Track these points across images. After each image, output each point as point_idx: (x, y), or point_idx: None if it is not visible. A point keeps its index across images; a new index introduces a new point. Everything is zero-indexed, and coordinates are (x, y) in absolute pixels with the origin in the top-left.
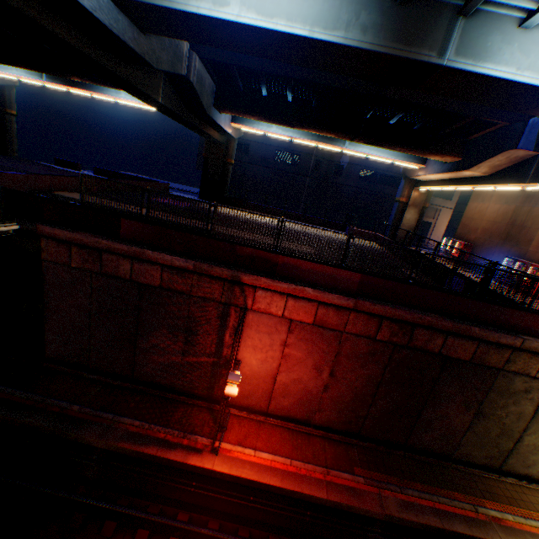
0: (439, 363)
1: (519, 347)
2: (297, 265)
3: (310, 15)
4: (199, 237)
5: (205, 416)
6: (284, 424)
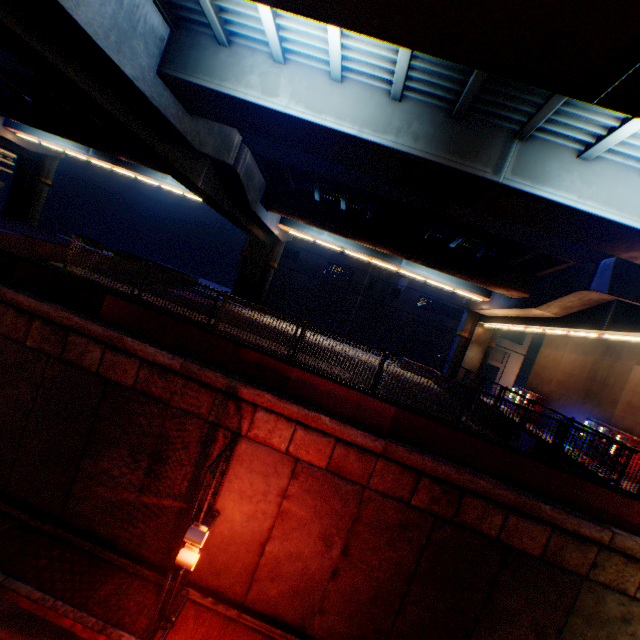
0: (497, 554)
1: (608, 544)
2: (315, 383)
3: (360, 117)
4: (197, 330)
5: (147, 597)
6: (265, 627)
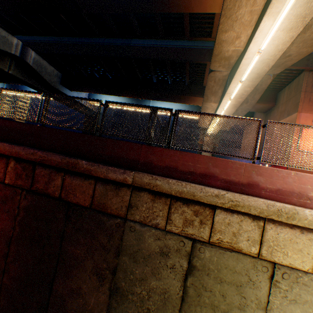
0: (64, 212)
1: (132, 184)
2: None
3: None
4: None
5: None
6: None
